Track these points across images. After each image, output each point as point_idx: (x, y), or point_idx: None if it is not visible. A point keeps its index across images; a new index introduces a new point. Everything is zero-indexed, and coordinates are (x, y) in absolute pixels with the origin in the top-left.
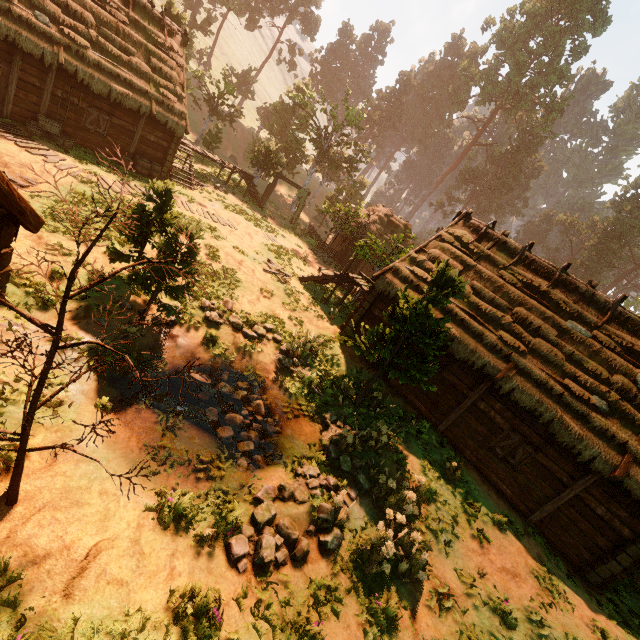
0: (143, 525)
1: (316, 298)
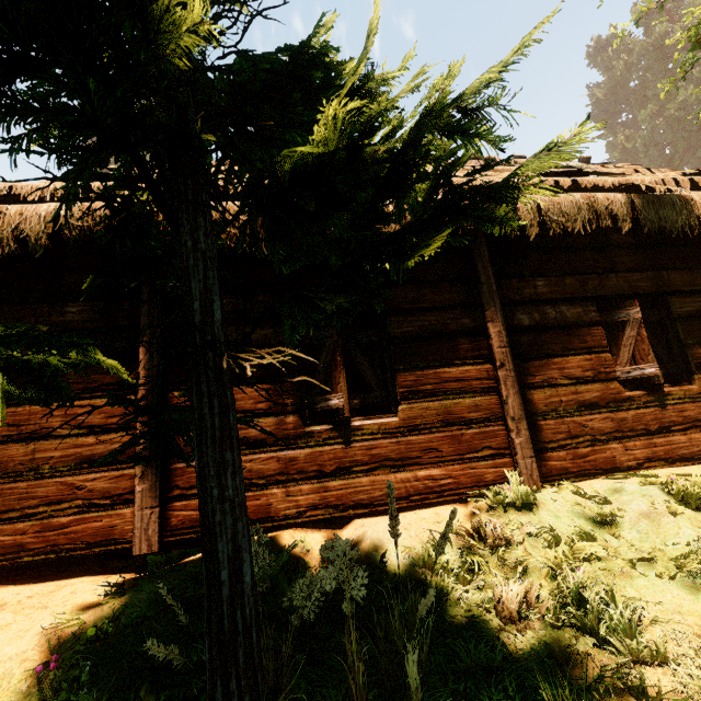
0: None
1: None
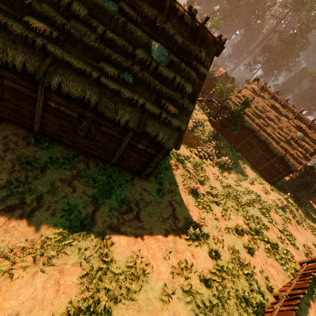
0: (182, 146)
1: (199, 107)
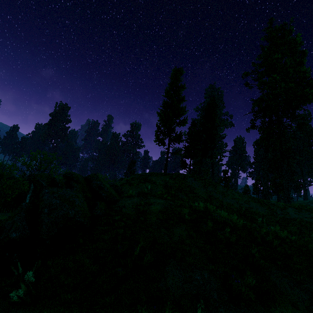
0: None
1: None
